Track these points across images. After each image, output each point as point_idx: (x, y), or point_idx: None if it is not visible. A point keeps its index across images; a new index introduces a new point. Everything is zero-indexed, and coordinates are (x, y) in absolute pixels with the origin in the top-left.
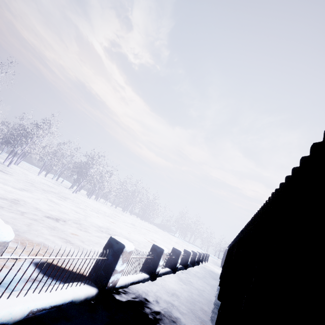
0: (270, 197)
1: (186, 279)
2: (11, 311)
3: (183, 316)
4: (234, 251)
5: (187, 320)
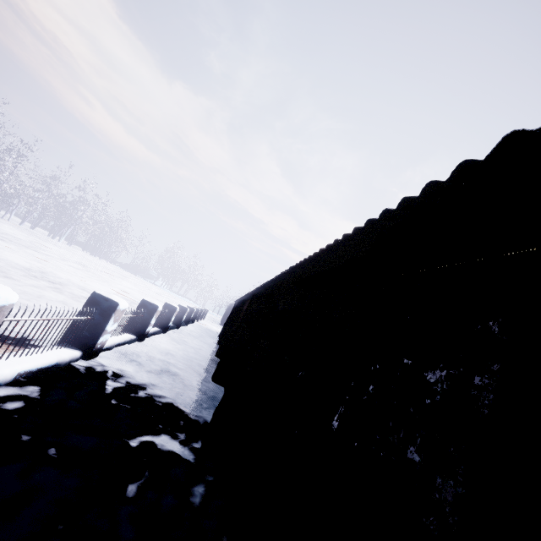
0: (289, 269)
1: (180, 339)
2: (2, 373)
3: (181, 371)
4: (244, 307)
5: (185, 373)
